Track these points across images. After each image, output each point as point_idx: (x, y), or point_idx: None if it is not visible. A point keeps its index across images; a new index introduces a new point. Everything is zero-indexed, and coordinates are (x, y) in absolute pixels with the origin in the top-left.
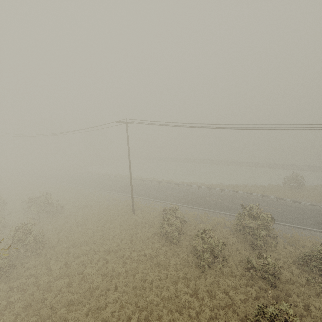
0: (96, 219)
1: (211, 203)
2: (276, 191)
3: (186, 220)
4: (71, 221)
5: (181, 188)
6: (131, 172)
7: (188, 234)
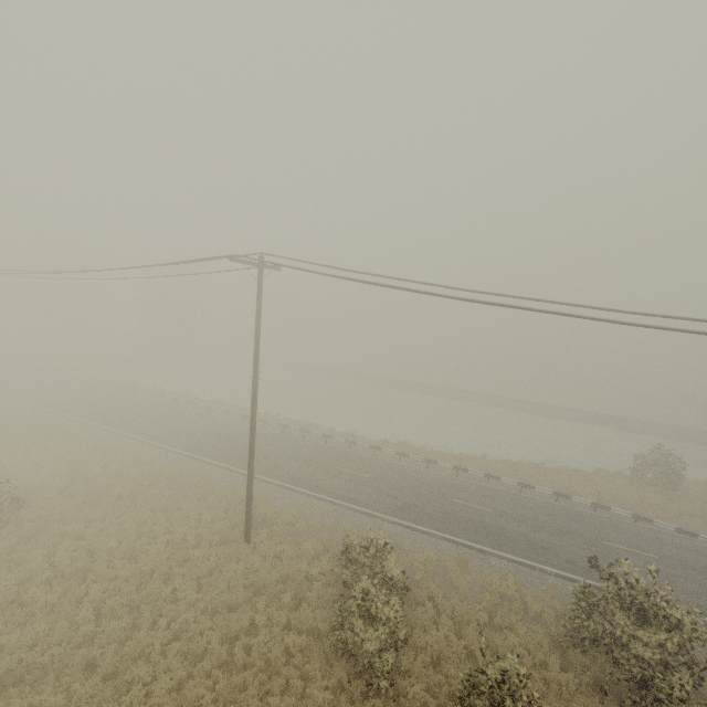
0: (122, 555)
1: (469, 519)
2: (622, 492)
3: (405, 576)
4: (33, 557)
5: (382, 460)
6: (255, 414)
7: (420, 643)
